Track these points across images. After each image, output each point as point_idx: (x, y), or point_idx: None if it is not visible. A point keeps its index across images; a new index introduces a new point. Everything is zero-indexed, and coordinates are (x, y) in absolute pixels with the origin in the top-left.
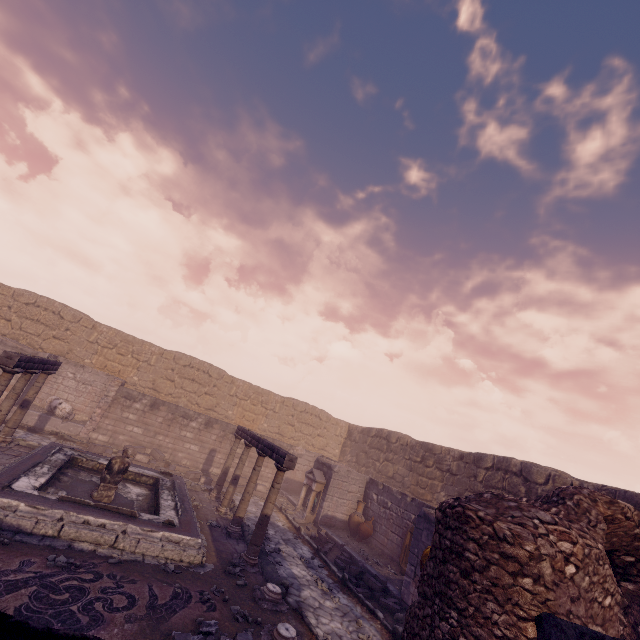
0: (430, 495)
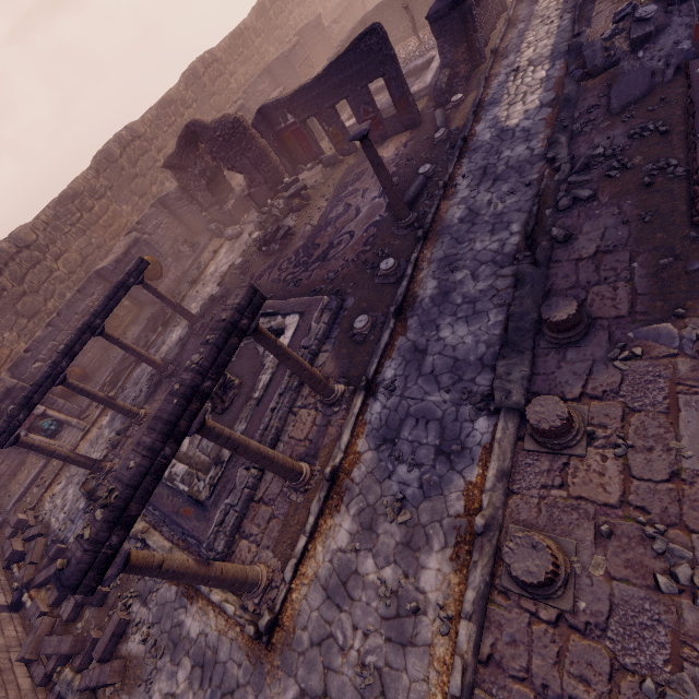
0: (5, 349)
